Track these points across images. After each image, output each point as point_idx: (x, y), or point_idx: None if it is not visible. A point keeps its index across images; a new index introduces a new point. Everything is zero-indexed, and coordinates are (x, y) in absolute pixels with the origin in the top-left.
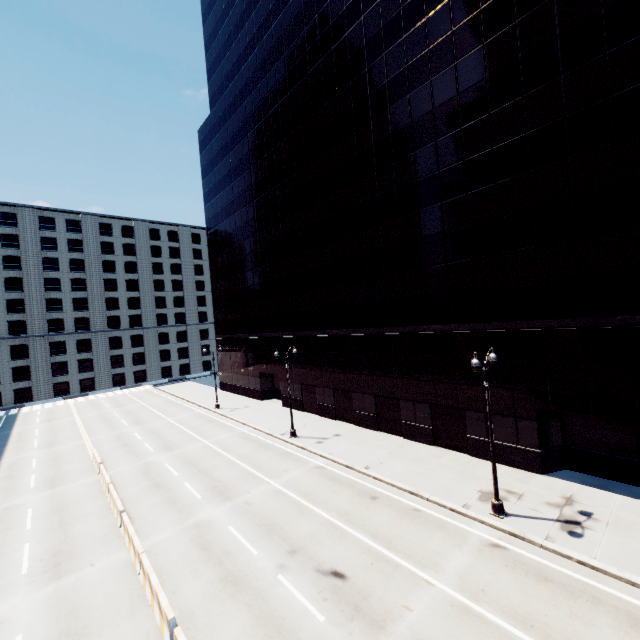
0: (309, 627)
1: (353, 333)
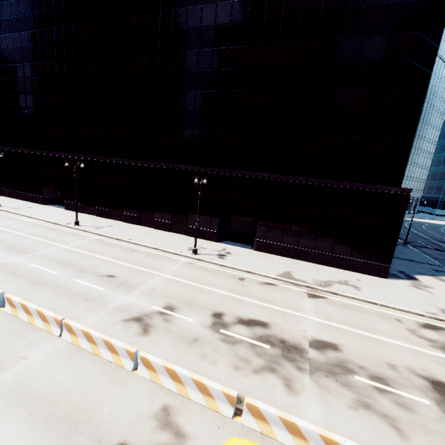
0: (95, 292)
1: (129, 162)
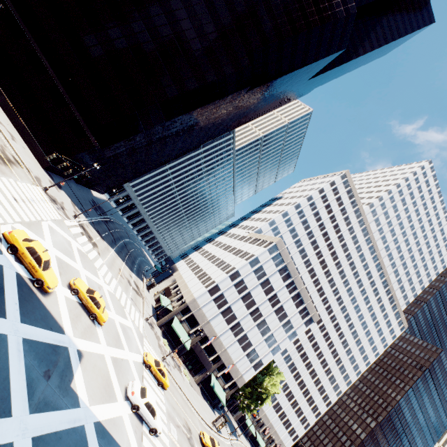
0: None
1: None
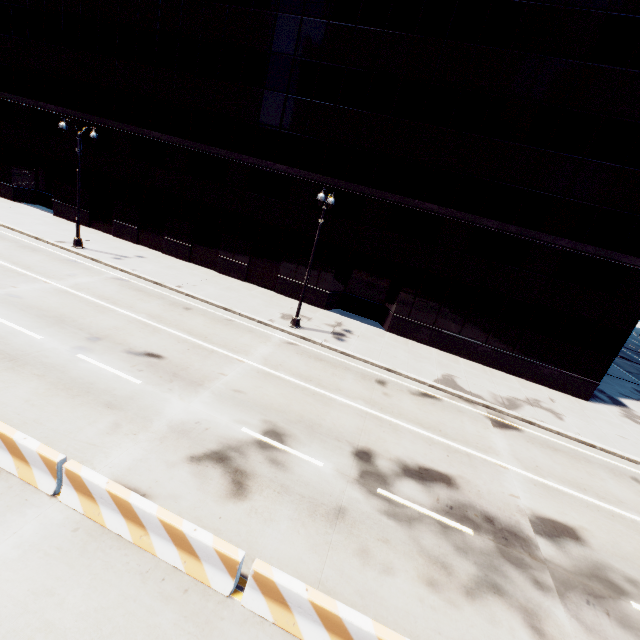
0: (125, 388)
1: (182, 145)
